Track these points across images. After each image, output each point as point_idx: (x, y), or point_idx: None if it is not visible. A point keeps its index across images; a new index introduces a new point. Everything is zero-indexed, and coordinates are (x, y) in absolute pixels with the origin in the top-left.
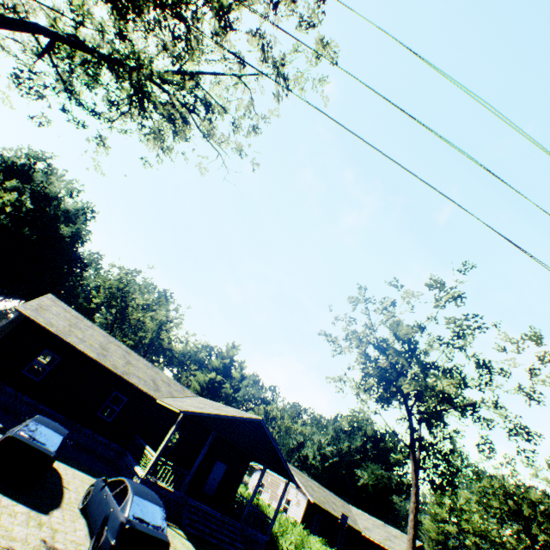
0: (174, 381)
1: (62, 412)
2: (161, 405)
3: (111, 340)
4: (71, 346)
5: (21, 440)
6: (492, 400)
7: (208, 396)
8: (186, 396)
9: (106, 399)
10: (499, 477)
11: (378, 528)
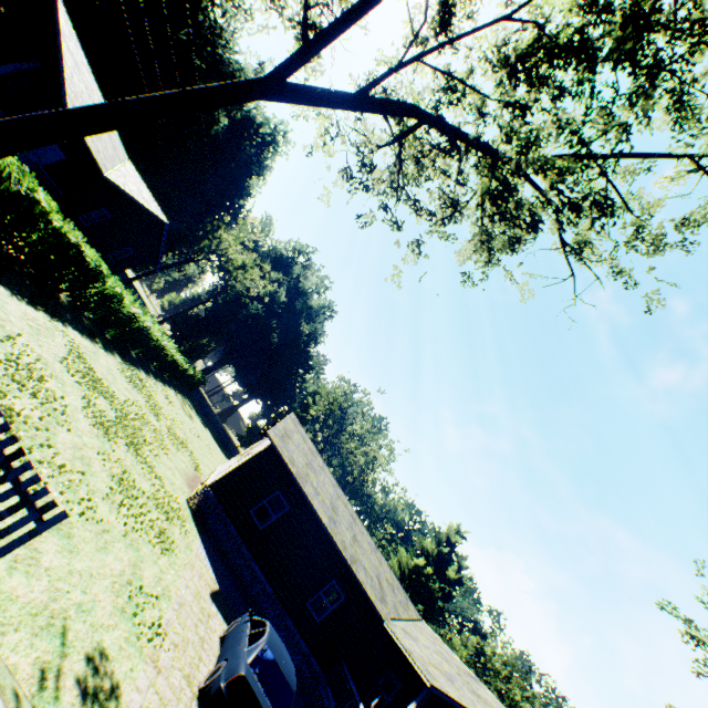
0: (396, 582)
1: (271, 583)
2: (382, 626)
3: (338, 493)
4: (303, 496)
5: (253, 691)
6: None
7: (407, 590)
8: (411, 617)
9: (321, 585)
10: None
11: None
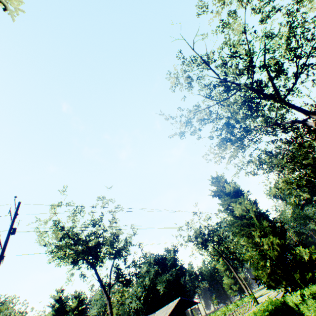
0: None
1: None
2: None
3: None
4: None
5: None
6: (102, 236)
7: None
8: None
9: None
10: (188, 235)
11: (163, 312)
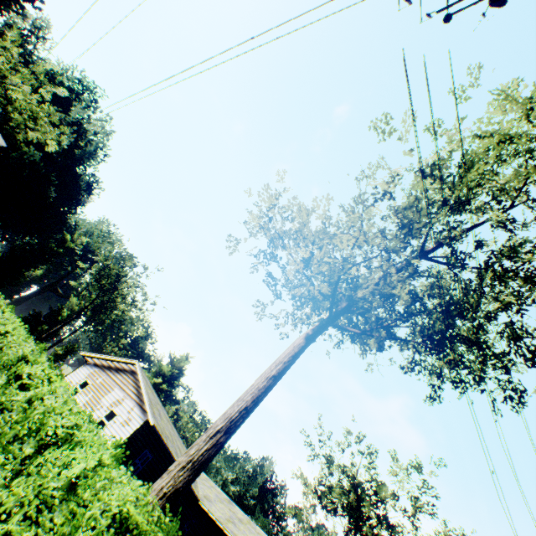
0: None
1: None
2: (192, 497)
3: (165, 414)
4: (162, 446)
5: None
6: None
7: None
8: None
9: None
10: None
11: None
